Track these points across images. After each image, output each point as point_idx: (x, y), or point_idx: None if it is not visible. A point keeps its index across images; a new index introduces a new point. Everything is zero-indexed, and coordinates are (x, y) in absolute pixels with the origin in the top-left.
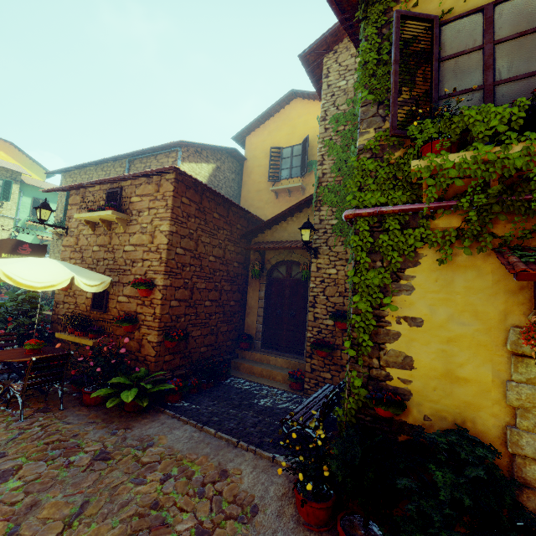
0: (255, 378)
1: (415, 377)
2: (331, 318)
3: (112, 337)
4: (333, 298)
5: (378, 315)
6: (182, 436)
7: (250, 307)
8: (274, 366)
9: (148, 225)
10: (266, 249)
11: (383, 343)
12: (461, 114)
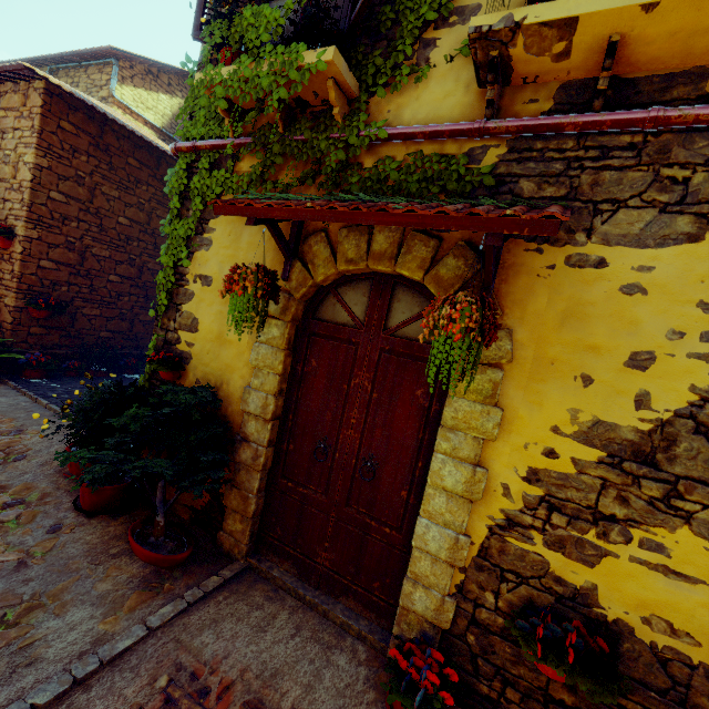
0: None
1: (198, 340)
2: None
3: None
4: None
5: (182, 273)
6: (4, 403)
7: None
8: None
9: (12, 153)
10: None
11: (181, 304)
12: (242, 14)
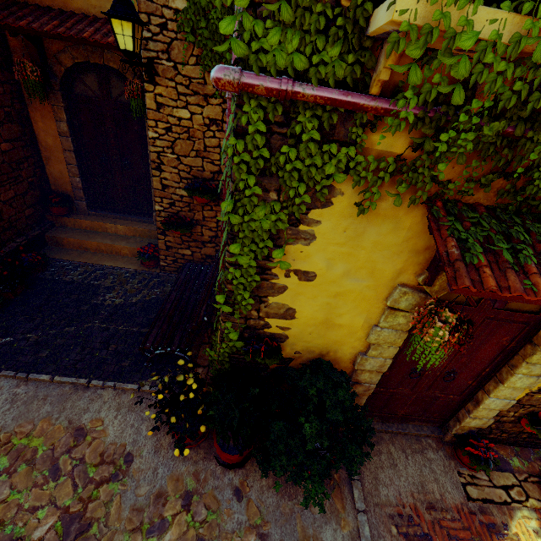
0: (91, 256)
1: (295, 325)
2: (187, 191)
3: None
4: (188, 159)
5: (264, 266)
6: None
7: (48, 149)
8: (115, 235)
9: None
10: (40, 36)
11: (266, 297)
12: None
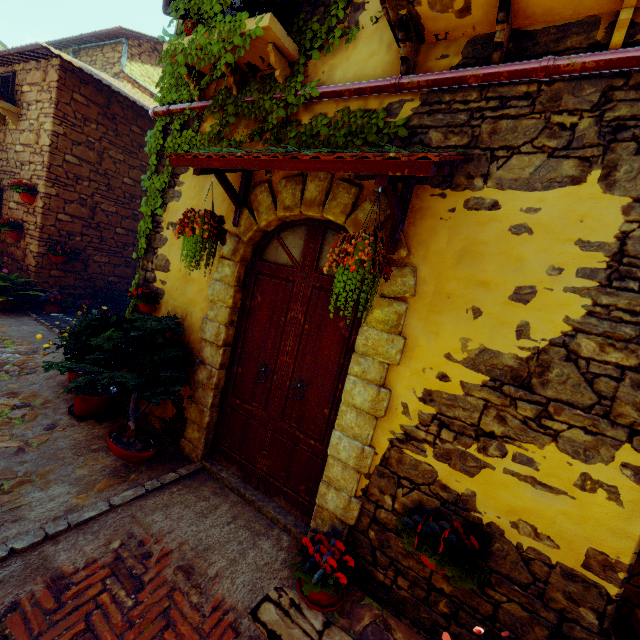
0: None
1: (169, 278)
2: None
3: (4, 245)
4: None
5: (159, 221)
6: (26, 330)
7: None
8: None
9: (35, 122)
10: None
11: (157, 248)
12: None
